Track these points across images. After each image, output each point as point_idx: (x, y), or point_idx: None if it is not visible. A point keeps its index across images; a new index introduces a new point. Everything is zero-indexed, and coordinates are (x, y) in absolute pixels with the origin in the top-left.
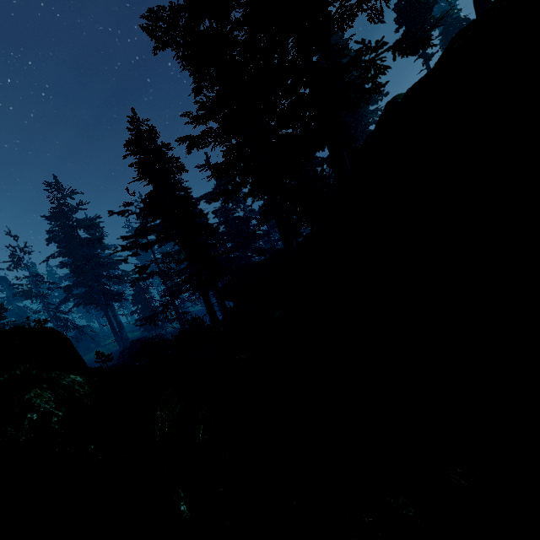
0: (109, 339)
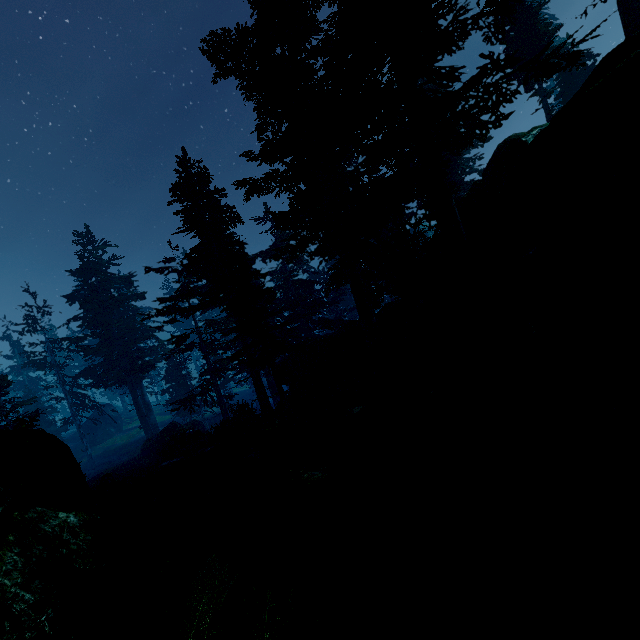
0: (133, 423)
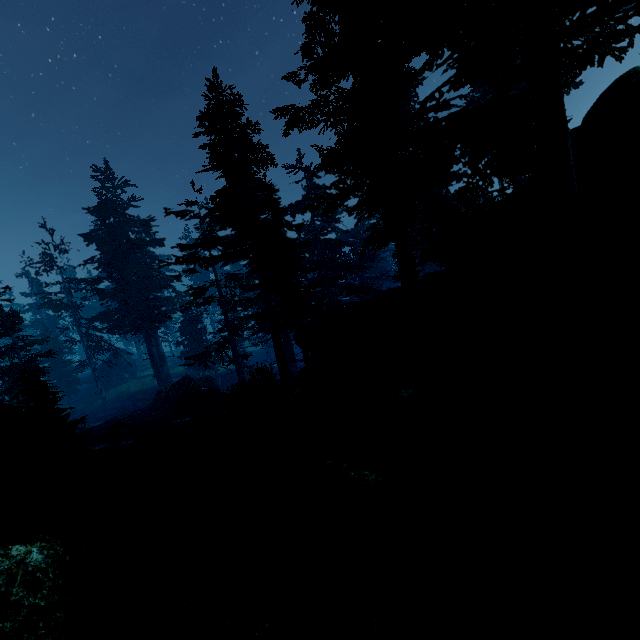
0: (147, 371)
